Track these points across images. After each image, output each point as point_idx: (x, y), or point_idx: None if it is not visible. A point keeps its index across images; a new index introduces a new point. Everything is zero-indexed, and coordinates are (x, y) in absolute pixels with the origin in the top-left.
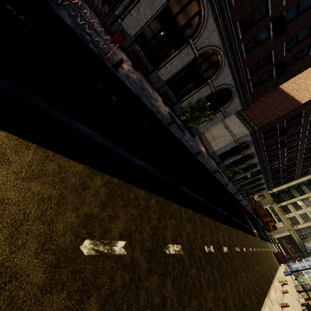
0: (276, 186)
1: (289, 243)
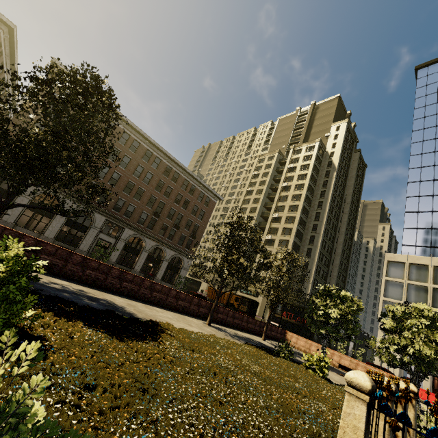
0: (191, 247)
1: (286, 311)
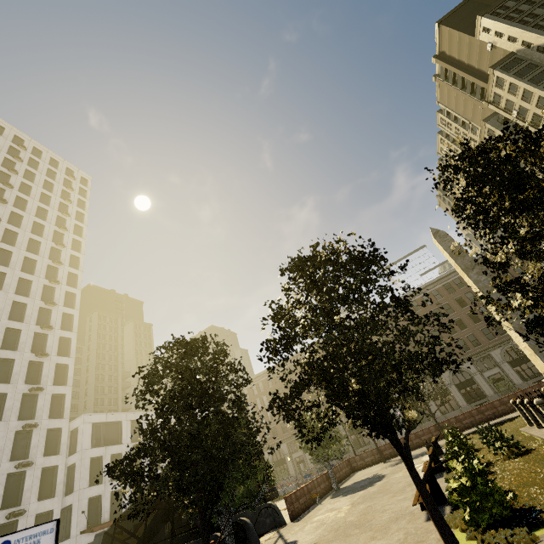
0: None
1: None
